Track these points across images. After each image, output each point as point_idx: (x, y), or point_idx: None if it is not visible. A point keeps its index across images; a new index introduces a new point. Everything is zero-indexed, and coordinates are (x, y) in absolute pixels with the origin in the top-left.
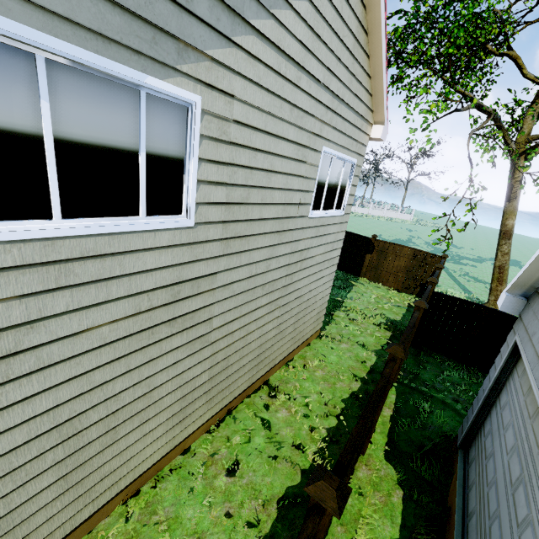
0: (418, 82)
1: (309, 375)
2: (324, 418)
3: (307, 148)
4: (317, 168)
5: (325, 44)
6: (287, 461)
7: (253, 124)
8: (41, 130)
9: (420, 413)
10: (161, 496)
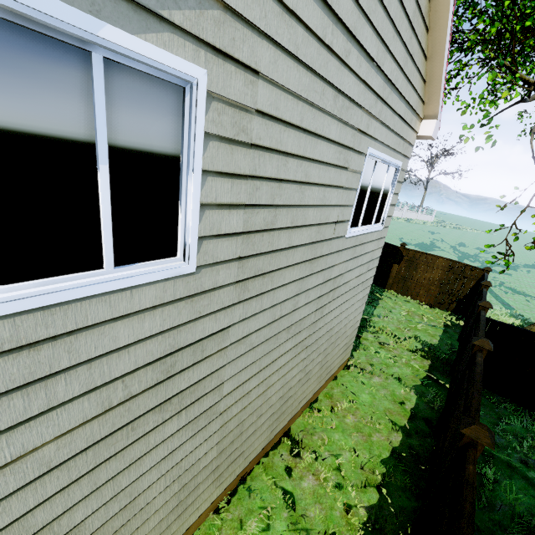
0: (458, 73)
1: (338, 422)
2: (362, 491)
3: (350, 150)
4: (359, 175)
5: (383, 5)
6: None
7: (284, 116)
8: None
9: (483, 483)
10: None
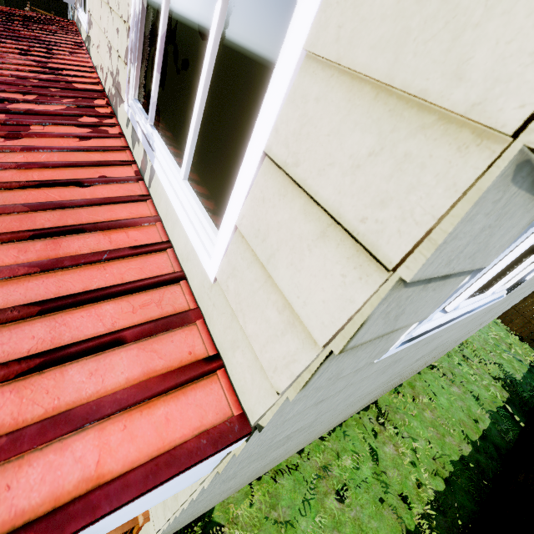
0: None
1: (418, 412)
2: (431, 476)
3: None
4: None
5: None
6: (393, 512)
7: None
8: None
9: None
10: (279, 491)
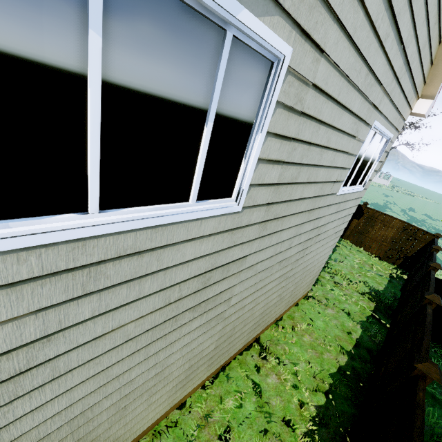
0: None
1: (297, 339)
2: (313, 393)
3: (362, 122)
4: (361, 143)
5: None
6: (277, 439)
7: (329, 90)
8: (85, 83)
9: None
10: None
